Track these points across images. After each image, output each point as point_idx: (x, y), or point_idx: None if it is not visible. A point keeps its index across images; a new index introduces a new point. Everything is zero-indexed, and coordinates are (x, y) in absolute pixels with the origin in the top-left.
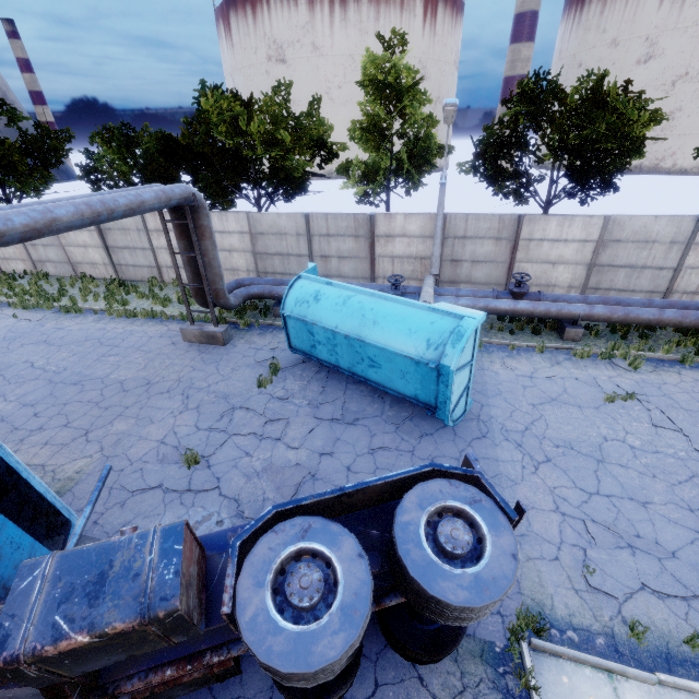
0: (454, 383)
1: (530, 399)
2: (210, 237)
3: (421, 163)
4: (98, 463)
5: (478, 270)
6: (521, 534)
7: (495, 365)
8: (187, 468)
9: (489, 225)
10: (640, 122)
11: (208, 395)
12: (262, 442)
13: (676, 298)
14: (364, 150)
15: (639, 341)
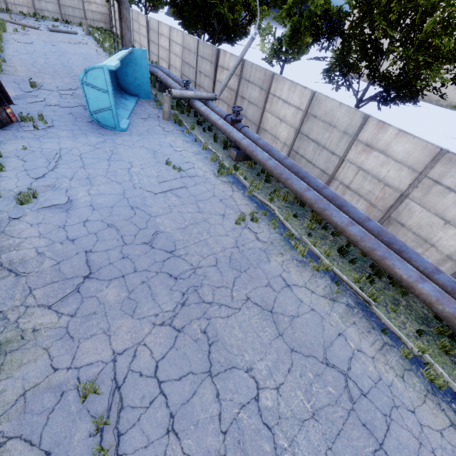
0: (89, 92)
1: (148, 145)
2: (125, 22)
3: (298, 37)
4: (24, 76)
5: (250, 109)
6: (41, 141)
7: (173, 138)
8: (33, 87)
9: (260, 76)
10: (424, 30)
11: (77, 84)
12: (57, 96)
13: (336, 185)
14: (273, 18)
15: (264, 181)
